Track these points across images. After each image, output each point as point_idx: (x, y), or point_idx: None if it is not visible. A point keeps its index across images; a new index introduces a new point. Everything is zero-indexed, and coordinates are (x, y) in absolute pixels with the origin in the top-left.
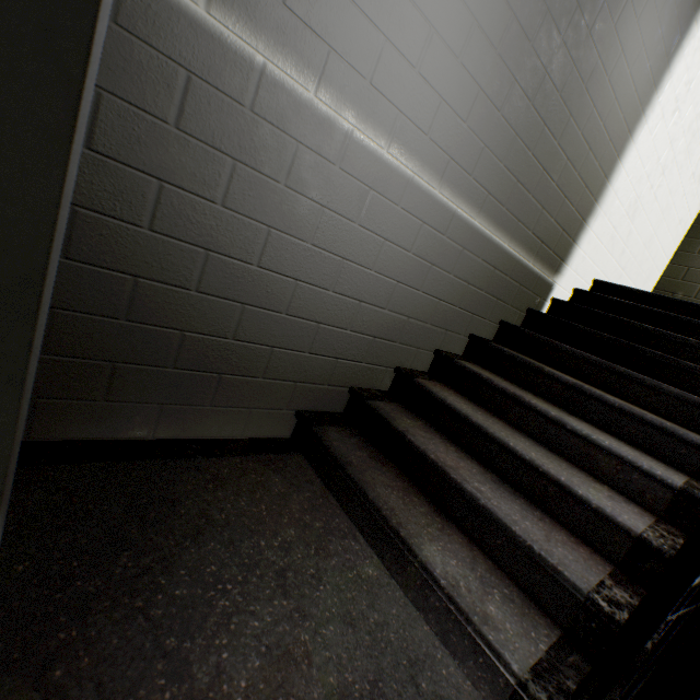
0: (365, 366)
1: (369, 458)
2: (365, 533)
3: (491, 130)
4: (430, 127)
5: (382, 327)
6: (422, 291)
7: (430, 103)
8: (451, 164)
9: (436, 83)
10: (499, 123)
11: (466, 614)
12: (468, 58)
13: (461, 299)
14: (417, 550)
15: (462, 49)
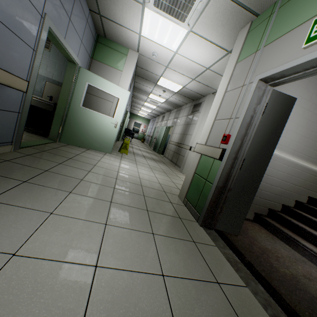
0: (273, 202)
1: (279, 225)
2: (283, 240)
3: (306, 143)
4: (288, 146)
5: (277, 192)
6: (289, 182)
7: (288, 141)
8: (295, 152)
9: (289, 138)
10: (308, 141)
11: (316, 252)
12: (297, 131)
13: (302, 185)
14: (300, 242)
15: (295, 130)
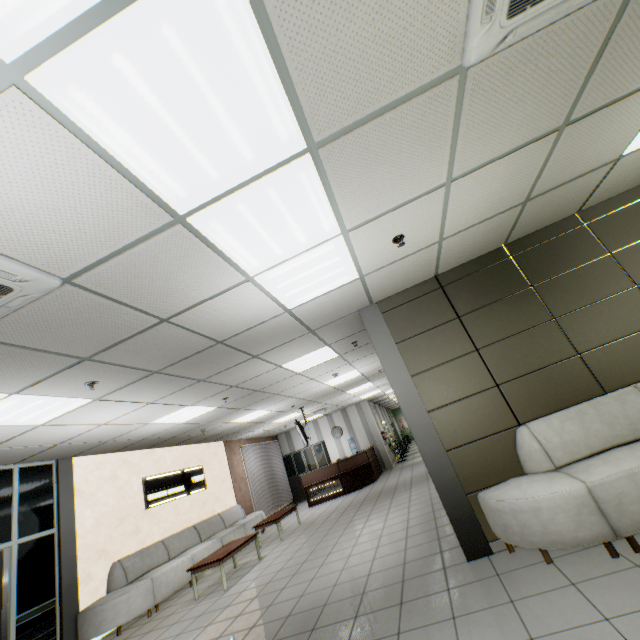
0: None
1: None
2: None
3: None
4: None
5: None
6: None
7: None
8: None
9: None
10: None
11: None
12: None
13: None
14: None
15: None
